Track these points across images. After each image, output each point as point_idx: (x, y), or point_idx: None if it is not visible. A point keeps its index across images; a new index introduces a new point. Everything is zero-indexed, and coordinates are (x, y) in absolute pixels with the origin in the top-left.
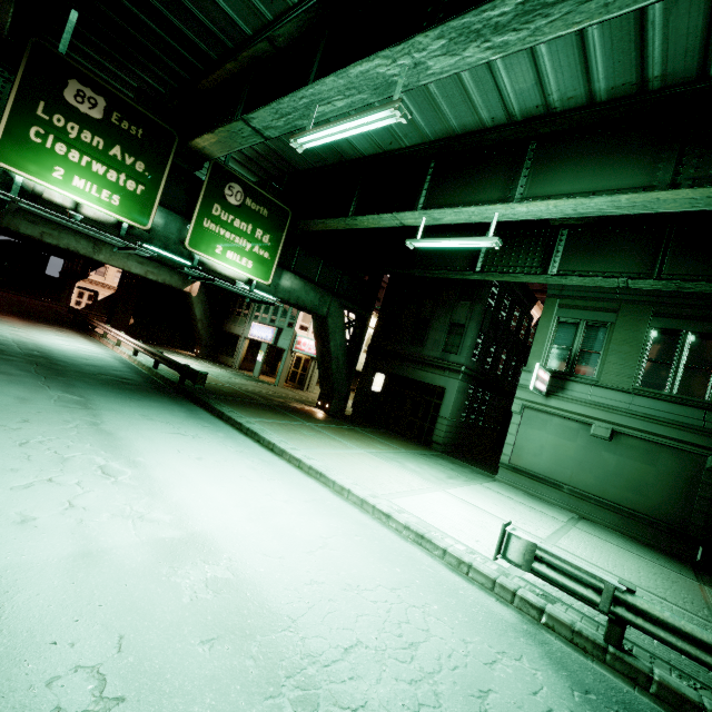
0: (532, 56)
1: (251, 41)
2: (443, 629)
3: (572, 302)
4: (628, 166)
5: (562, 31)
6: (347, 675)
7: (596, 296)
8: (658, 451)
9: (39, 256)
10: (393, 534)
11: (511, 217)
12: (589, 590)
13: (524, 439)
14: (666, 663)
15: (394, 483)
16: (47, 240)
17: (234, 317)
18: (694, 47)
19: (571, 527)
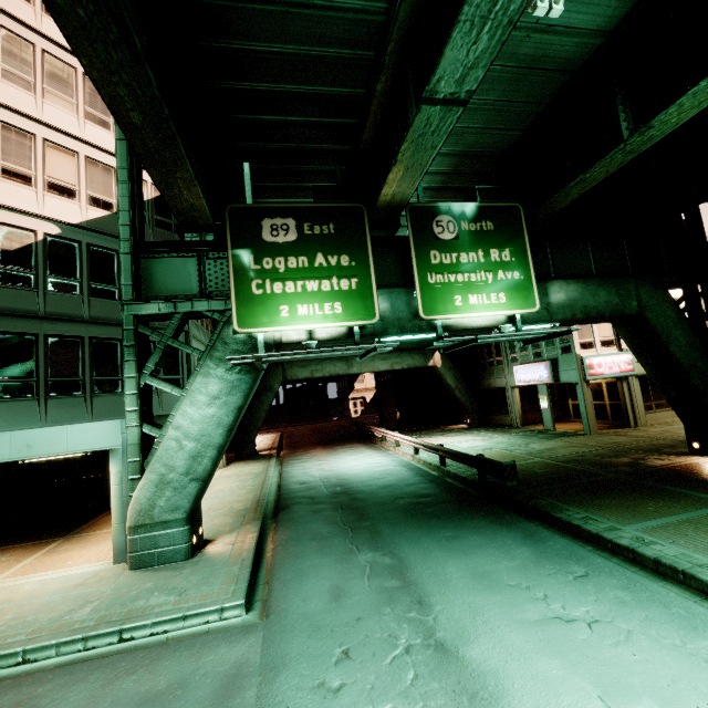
0: None
1: (390, 18)
2: None
3: None
4: None
5: None
6: None
7: None
8: None
9: (320, 388)
10: None
11: None
12: None
13: None
14: None
15: None
16: (316, 376)
17: (487, 370)
18: None
19: None
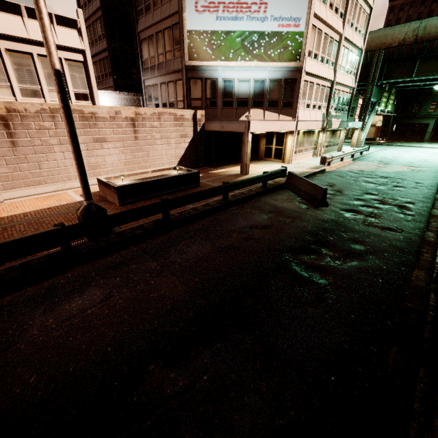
0: None
1: None
2: None
3: None
4: None
5: None
6: None
7: None
8: None
9: None
10: None
11: None
12: None
13: None
14: None
15: None
16: None
17: None
18: None
19: None
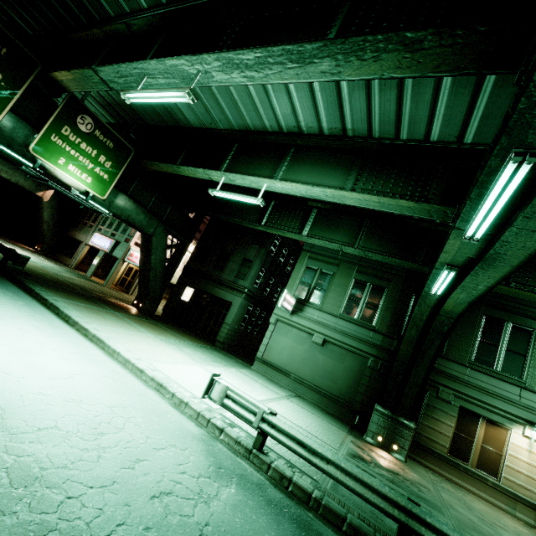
0: (289, 95)
1: (113, 20)
2: (136, 429)
3: (316, 256)
4: (335, 174)
5: (280, 81)
6: (29, 440)
7: (329, 255)
8: (346, 354)
9: None
10: (140, 382)
11: (274, 189)
12: (251, 414)
13: (274, 342)
14: (286, 460)
15: (163, 356)
16: None
17: (80, 226)
18: (364, 118)
19: (285, 399)
